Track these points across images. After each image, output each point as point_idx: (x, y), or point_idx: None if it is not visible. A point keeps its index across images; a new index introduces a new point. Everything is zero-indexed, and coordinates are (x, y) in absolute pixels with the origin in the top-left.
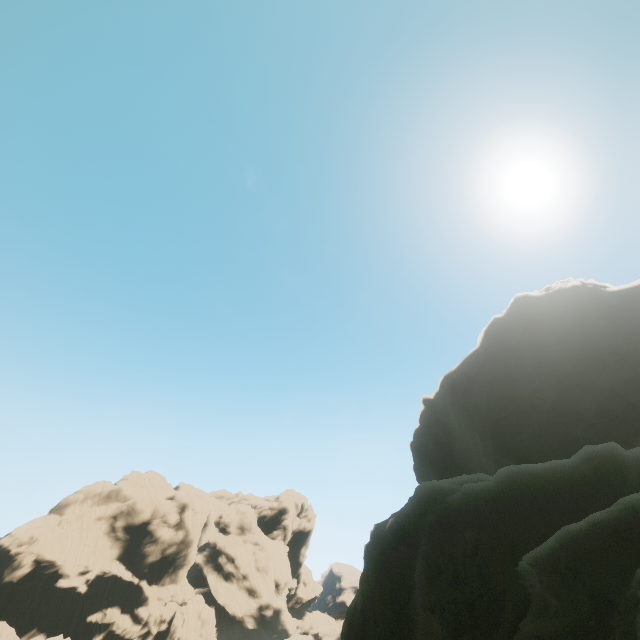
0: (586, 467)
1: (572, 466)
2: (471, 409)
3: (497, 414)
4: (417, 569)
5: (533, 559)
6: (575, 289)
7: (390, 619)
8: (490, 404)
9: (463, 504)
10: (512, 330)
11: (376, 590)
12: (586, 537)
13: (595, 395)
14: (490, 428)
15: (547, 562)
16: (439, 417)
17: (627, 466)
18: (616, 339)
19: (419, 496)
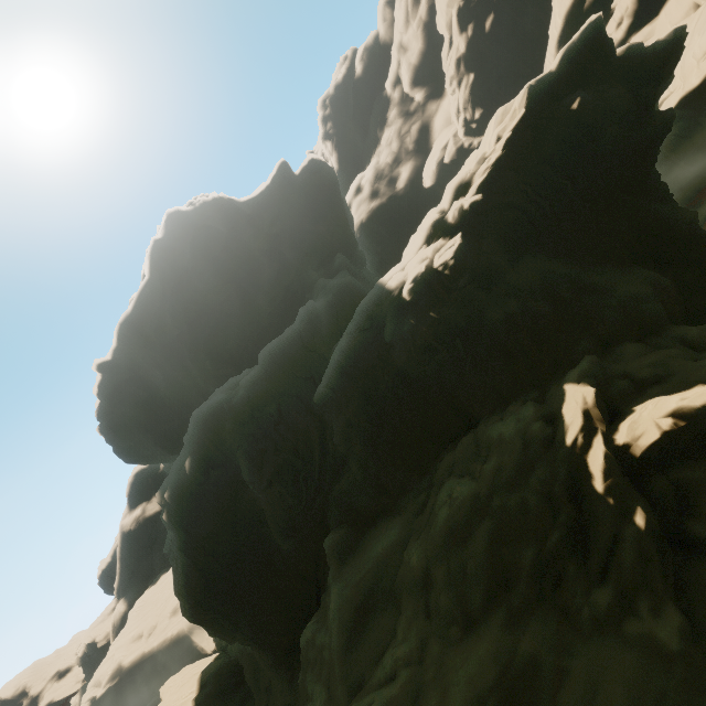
0: (305, 324)
1: (298, 327)
2: (172, 343)
3: (203, 334)
4: (244, 470)
5: (328, 380)
6: (217, 201)
7: (230, 539)
8: (193, 328)
9: (251, 394)
10: (179, 250)
11: (206, 532)
12: (351, 341)
13: (264, 290)
14: (203, 349)
15: (337, 374)
16: (128, 376)
17: (320, 314)
18: (260, 242)
19: (204, 421)
